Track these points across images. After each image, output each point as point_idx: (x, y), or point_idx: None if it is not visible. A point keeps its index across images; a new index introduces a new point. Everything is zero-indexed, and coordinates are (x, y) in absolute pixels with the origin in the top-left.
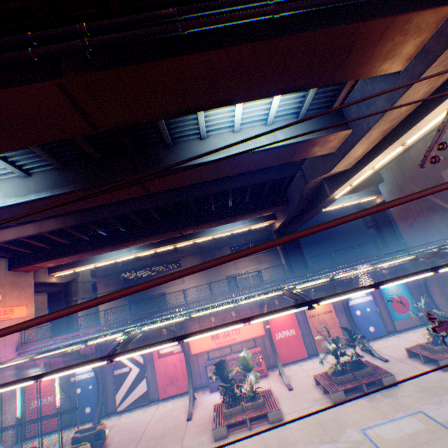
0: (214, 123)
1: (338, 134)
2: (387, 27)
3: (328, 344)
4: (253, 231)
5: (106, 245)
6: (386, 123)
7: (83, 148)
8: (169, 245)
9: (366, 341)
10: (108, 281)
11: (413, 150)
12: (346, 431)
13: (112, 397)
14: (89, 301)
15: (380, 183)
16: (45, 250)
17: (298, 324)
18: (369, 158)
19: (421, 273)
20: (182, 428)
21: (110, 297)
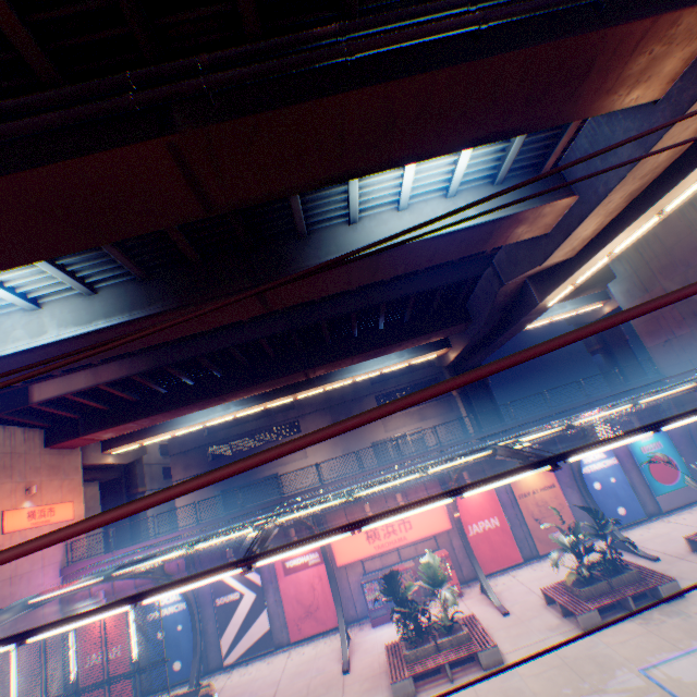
0: (370, 198)
1: (557, 203)
2: (644, 34)
3: (561, 536)
4: (410, 369)
5: (194, 400)
6: (634, 181)
7: (178, 245)
8: (287, 396)
9: (617, 531)
10: (189, 459)
11: (661, 226)
12: (615, 674)
13: (214, 642)
14: (569, 333)
15: (610, 281)
16: (101, 413)
17: (503, 509)
18: (605, 238)
19: None
20: (337, 685)
21: (598, 326)
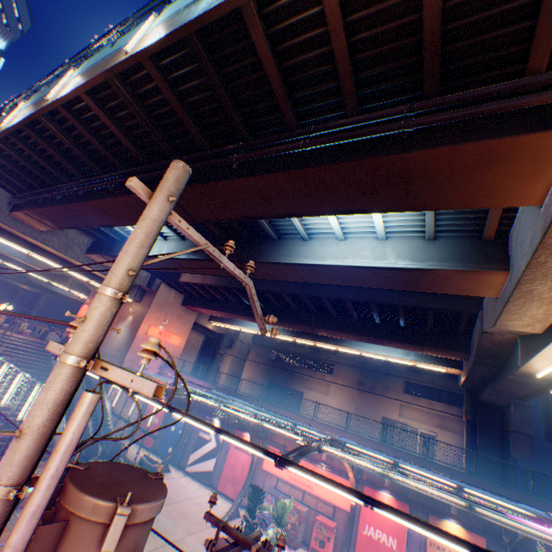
0: (315, 227)
1: (484, 272)
2: (452, 156)
3: None
4: (450, 375)
5: (244, 313)
6: (550, 277)
7: (209, 228)
8: (307, 339)
9: None
10: (260, 351)
11: None
12: None
13: (188, 453)
14: None
15: None
16: (206, 299)
17: (407, 539)
18: None
19: (449, 538)
20: (201, 525)
21: None
